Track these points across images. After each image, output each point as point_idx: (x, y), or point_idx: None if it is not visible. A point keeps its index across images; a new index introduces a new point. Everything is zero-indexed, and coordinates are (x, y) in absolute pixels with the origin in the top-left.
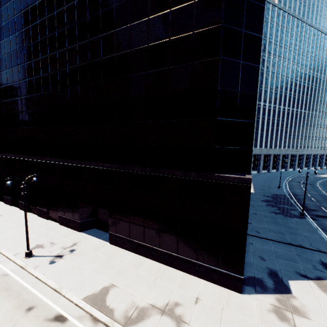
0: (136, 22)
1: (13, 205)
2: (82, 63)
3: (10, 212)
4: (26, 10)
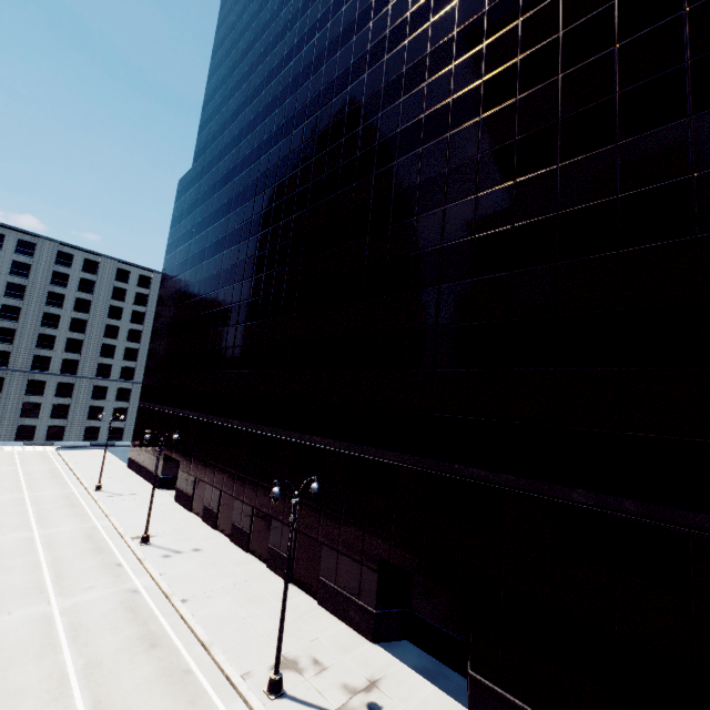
0: (576, 157)
1: (218, 527)
2: (423, 249)
3: (215, 546)
4: (319, 179)
